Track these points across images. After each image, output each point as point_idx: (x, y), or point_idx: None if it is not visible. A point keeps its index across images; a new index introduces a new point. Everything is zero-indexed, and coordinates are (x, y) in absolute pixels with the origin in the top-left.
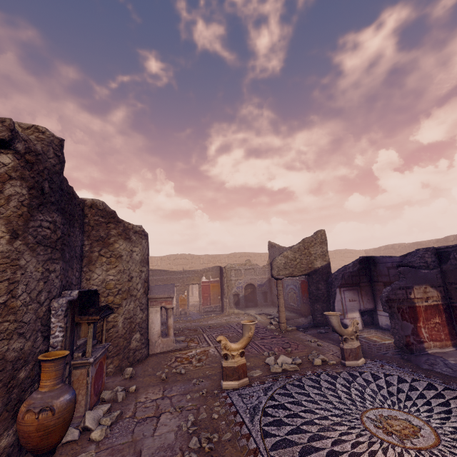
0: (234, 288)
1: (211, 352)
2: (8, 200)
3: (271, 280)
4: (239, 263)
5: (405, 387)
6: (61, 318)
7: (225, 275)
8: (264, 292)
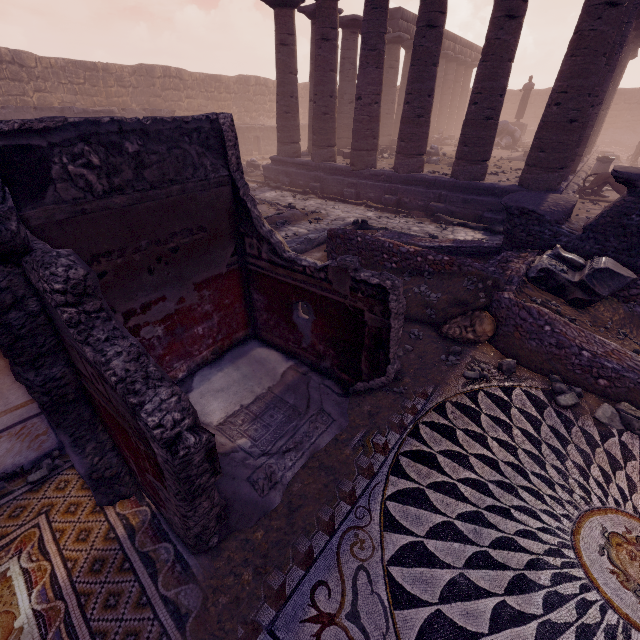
0: None
1: None
2: None
3: None
4: None
5: (455, 549)
6: None
7: None
8: None
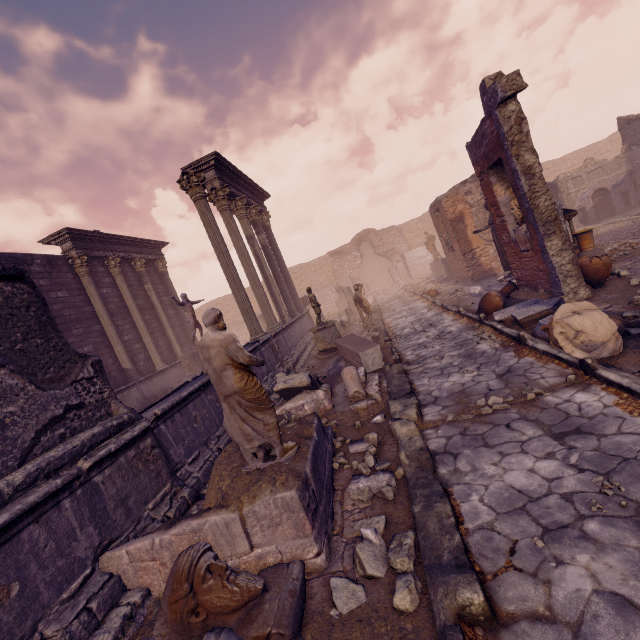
0: (576, 203)
1: (634, 241)
2: (526, 136)
3: (634, 173)
4: (576, 169)
5: None
6: (562, 215)
7: (562, 190)
8: (622, 193)
